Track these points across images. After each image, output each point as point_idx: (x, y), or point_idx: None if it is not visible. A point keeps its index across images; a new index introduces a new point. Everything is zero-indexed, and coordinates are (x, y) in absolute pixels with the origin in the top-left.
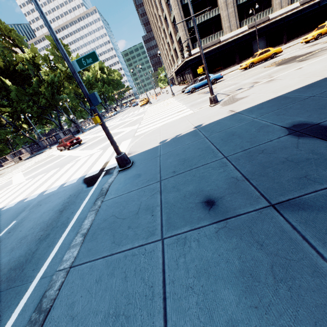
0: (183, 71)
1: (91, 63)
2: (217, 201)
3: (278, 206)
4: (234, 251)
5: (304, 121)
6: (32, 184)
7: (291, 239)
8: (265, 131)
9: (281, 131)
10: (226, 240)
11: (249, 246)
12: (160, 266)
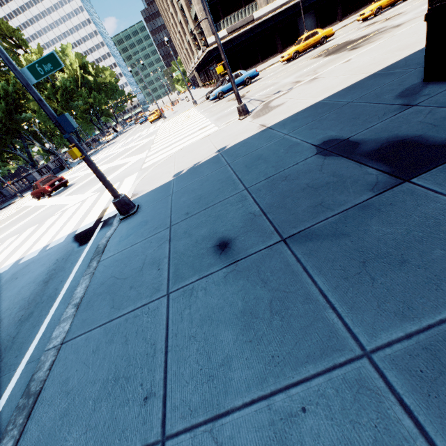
0: (207, 67)
1: (51, 71)
2: (230, 243)
3: (288, 239)
4: (239, 293)
5: (335, 136)
6: (1, 251)
7: (293, 272)
8: (294, 152)
9: (309, 150)
10: (233, 283)
11: (254, 286)
12: (164, 322)
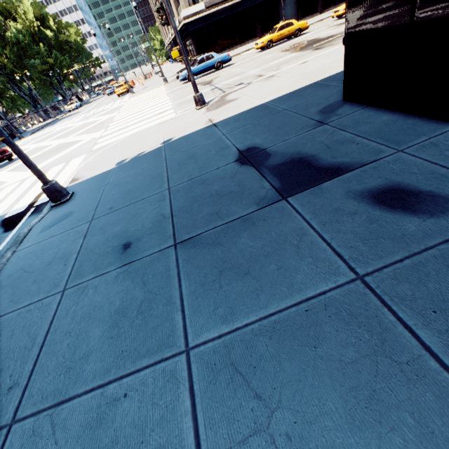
0: (184, 41)
1: None
2: (134, 243)
3: (179, 245)
4: (121, 293)
5: (258, 144)
6: None
7: (169, 276)
8: (221, 155)
9: (234, 155)
10: (120, 284)
11: (135, 287)
12: (50, 318)
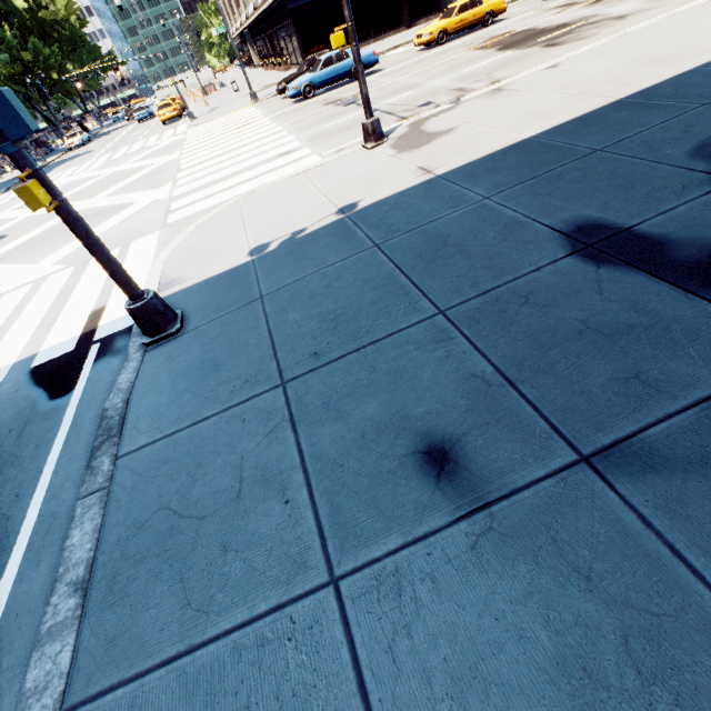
0: (273, 28)
1: None
2: (454, 450)
3: (598, 461)
4: (529, 602)
5: (598, 220)
6: None
7: (649, 557)
8: (520, 240)
9: (554, 241)
10: (503, 570)
11: (562, 585)
12: (350, 673)
